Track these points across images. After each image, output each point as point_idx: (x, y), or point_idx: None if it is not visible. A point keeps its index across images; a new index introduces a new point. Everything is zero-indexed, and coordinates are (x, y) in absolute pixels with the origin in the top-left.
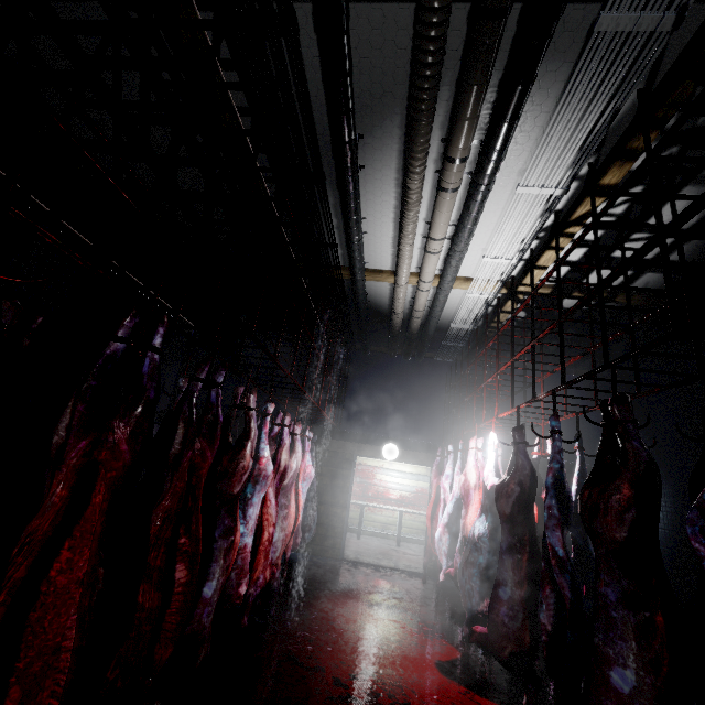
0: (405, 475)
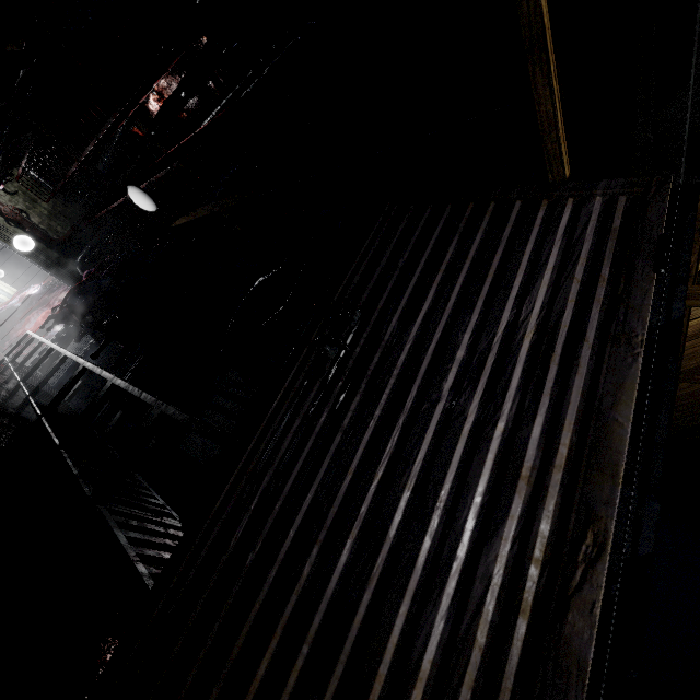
0: (4, 292)
